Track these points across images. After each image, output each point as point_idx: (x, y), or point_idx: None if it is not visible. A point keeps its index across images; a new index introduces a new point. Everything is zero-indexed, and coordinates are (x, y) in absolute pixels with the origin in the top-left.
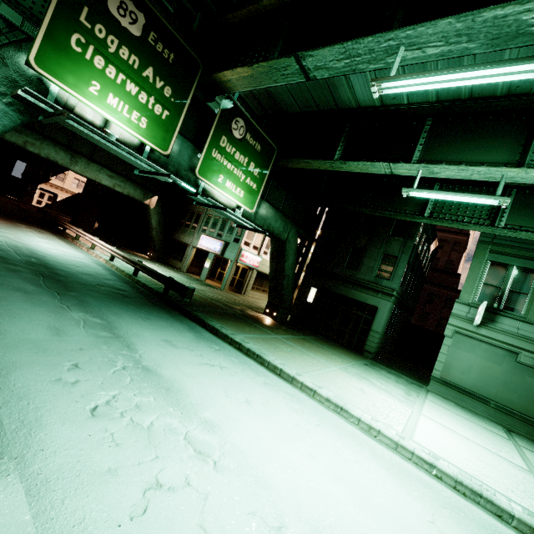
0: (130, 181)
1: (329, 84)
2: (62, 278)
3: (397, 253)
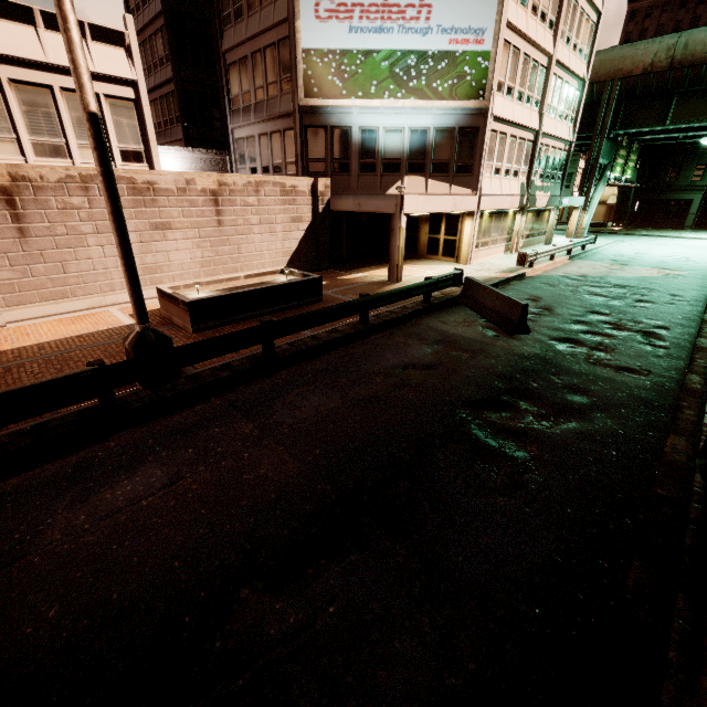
0: None
1: None
2: None
3: (706, 162)
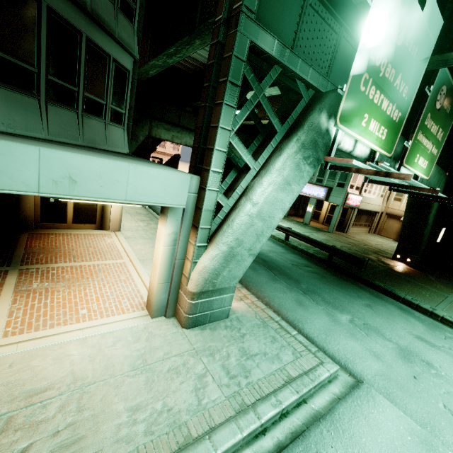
0: None
1: None
2: (273, 265)
3: None
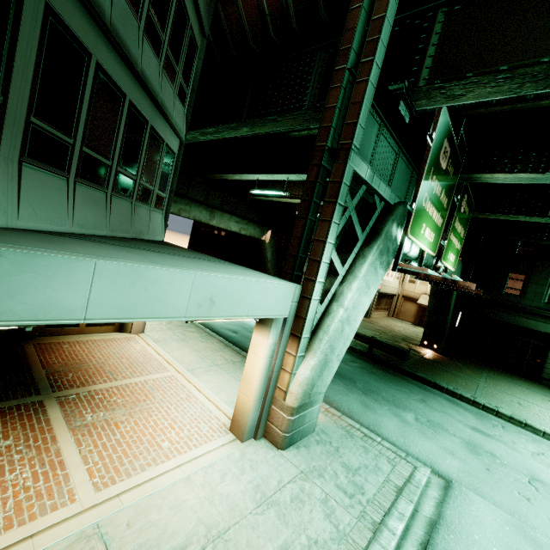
0: (251, 222)
1: None
2: None
3: None
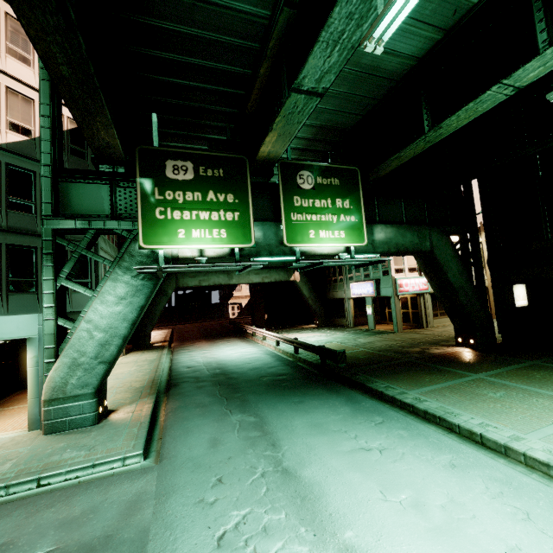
0: (272, 269)
1: (368, 71)
2: (233, 381)
3: None
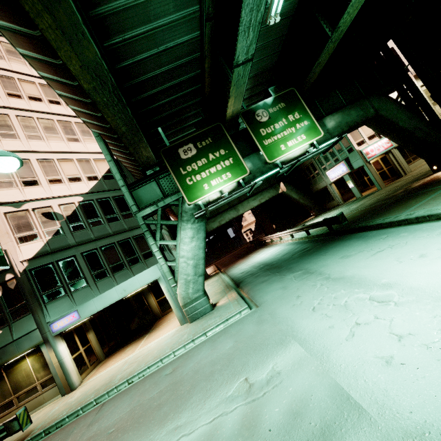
0: (263, 191)
1: None
2: (275, 265)
3: None
